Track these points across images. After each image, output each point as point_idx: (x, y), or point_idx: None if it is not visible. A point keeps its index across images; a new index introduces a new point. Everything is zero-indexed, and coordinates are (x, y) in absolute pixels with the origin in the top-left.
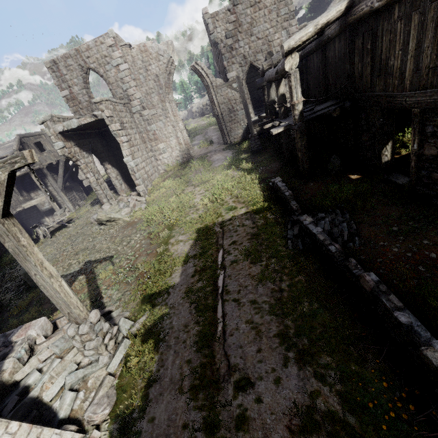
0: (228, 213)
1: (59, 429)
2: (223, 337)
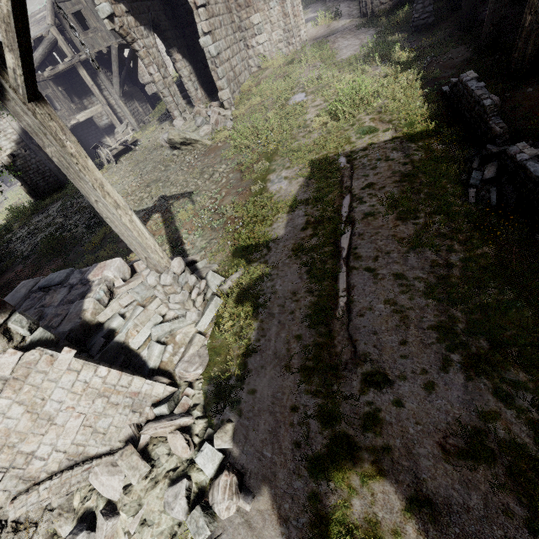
0: (363, 139)
1: (150, 379)
2: (348, 316)
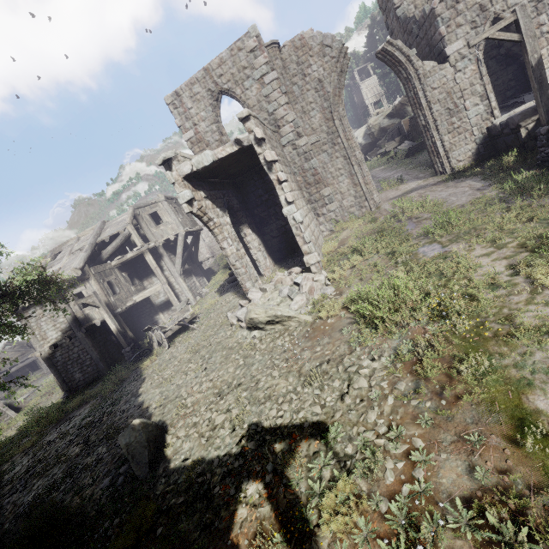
0: None
1: None
2: None
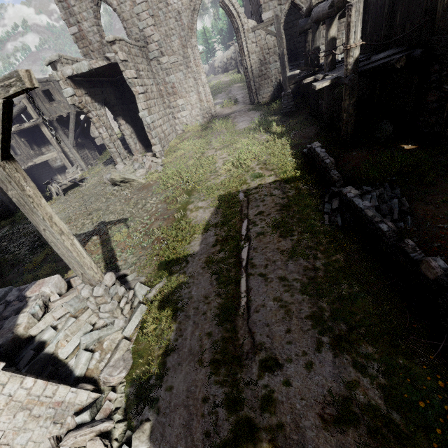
0: (255, 181)
1: (75, 387)
2: (247, 313)
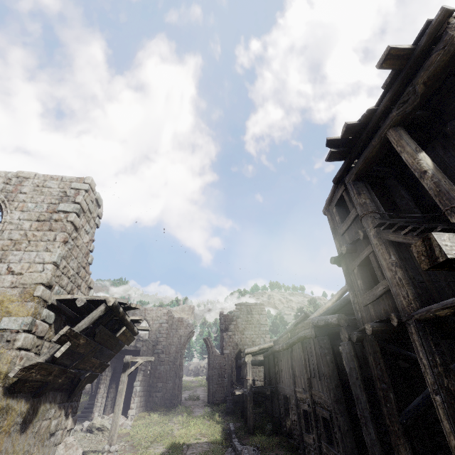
0: (195, 440)
1: None
2: None
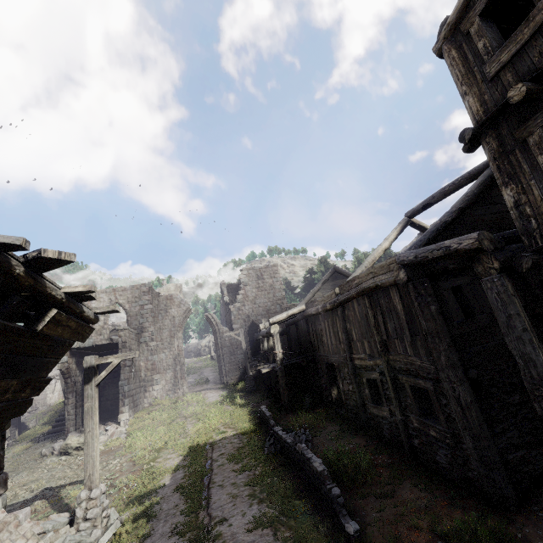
0: (219, 435)
1: None
2: (208, 505)
